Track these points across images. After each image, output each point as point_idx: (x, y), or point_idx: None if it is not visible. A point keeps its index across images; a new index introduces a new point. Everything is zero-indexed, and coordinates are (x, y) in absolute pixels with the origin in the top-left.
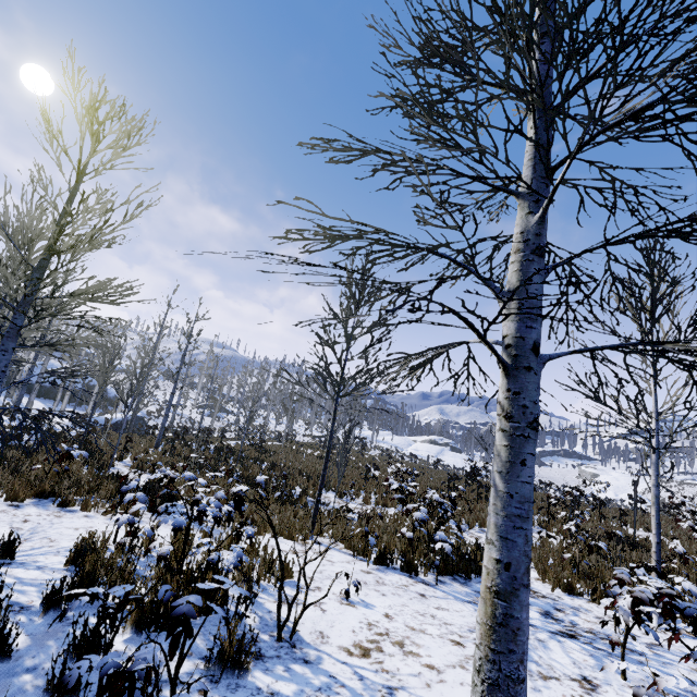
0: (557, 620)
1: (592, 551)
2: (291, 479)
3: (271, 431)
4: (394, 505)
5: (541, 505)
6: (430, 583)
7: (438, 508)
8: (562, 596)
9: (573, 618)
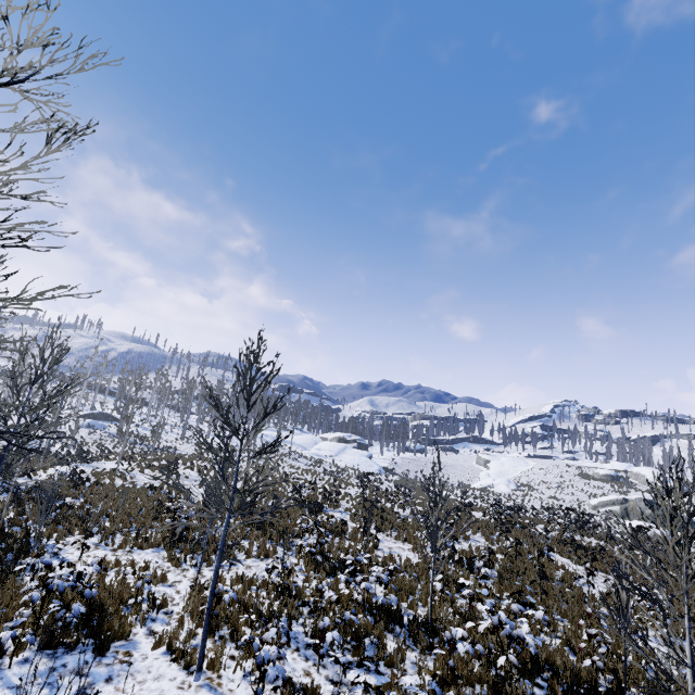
0: (84, 694)
1: (220, 603)
2: (50, 527)
3: (149, 444)
4: (154, 546)
5: (326, 524)
6: (6, 666)
7: (197, 544)
8: (153, 655)
9: (107, 688)
